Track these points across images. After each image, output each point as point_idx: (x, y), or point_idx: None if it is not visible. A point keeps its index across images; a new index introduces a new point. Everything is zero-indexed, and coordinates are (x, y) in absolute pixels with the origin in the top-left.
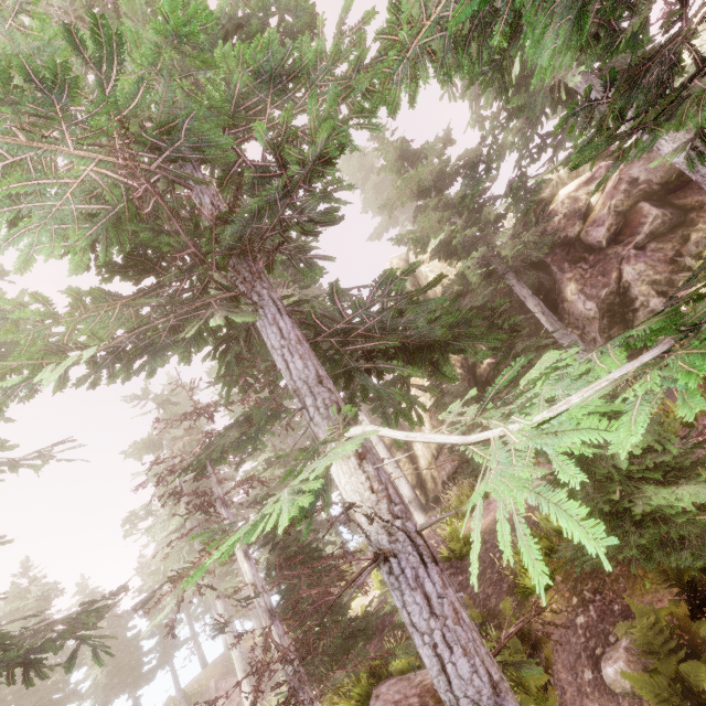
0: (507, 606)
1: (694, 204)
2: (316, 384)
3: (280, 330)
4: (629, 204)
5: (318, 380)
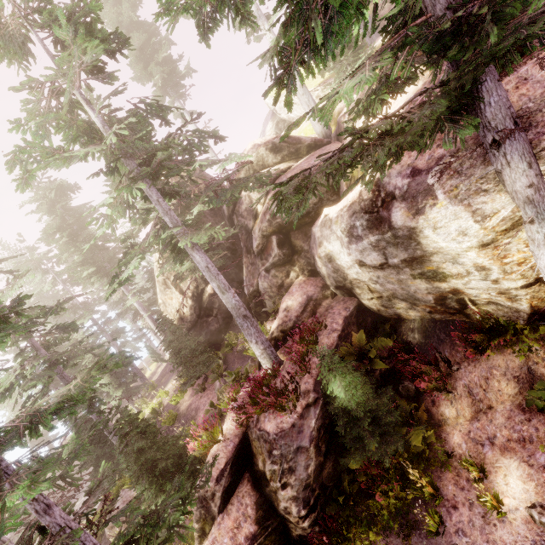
0: None
1: (299, 248)
2: None
3: None
4: (270, 231)
5: None
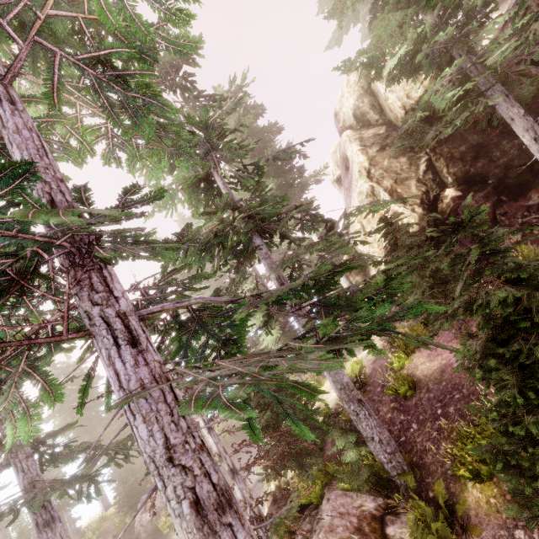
0: (440, 499)
1: None
2: (163, 464)
3: (117, 375)
4: None
5: (167, 455)
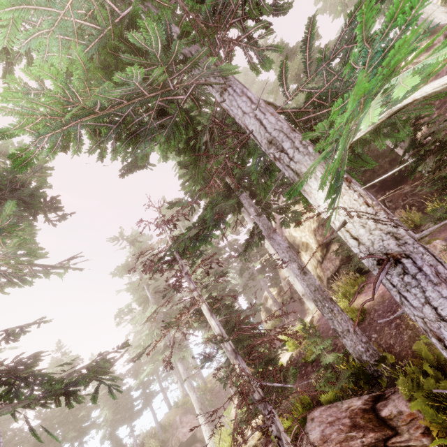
0: (424, 345)
1: None
2: (290, 131)
3: (249, 98)
4: None
5: (291, 128)
